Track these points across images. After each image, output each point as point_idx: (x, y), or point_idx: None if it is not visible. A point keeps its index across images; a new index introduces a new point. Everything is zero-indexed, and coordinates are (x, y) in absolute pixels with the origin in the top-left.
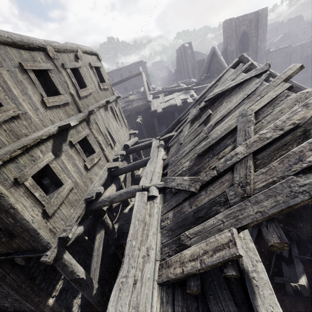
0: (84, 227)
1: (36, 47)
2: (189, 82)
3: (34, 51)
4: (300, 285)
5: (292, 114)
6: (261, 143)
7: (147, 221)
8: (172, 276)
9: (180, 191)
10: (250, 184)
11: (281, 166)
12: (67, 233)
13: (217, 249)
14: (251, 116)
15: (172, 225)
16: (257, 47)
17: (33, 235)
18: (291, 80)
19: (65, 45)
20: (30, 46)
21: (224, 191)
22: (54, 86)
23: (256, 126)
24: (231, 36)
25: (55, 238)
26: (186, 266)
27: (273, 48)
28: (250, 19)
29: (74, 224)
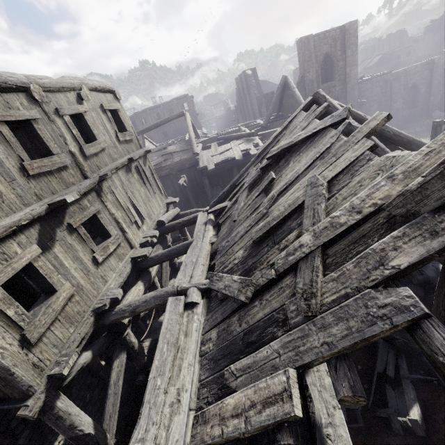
0: (93, 353)
1: (12, 86)
2: (254, 124)
3: (10, 93)
4: (410, 420)
5: (374, 190)
6: (332, 231)
7: (182, 343)
8: (208, 440)
9: (228, 297)
10: (317, 296)
11: (356, 271)
12: (60, 367)
13: (267, 402)
14: (323, 187)
15: (215, 352)
16: (345, 74)
17: (3, 378)
18: (386, 125)
19: (61, 81)
20: (2, 86)
21: (284, 304)
22: (43, 142)
23: (329, 202)
24: (309, 60)
25: (42, 376)
26: (227, 426)
27: (368, 74)
28: (334, 37)
29: (72, 353)
